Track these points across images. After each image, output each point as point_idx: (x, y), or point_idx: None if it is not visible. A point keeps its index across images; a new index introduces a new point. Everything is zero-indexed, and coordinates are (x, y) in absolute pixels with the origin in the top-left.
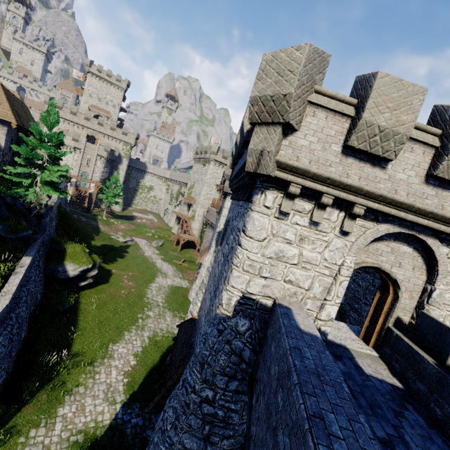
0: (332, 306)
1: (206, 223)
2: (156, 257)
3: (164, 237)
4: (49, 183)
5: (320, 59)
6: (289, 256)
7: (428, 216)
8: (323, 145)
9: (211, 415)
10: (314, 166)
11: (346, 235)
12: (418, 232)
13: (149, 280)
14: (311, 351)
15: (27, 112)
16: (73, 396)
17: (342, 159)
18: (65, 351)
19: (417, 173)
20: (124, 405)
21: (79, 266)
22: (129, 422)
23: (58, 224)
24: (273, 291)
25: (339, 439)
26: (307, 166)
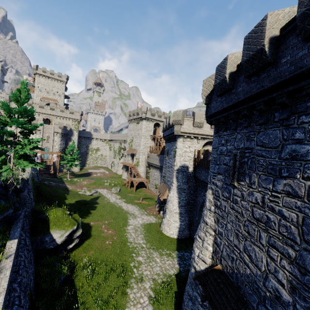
0: None
1: (149, 166)
2: (120, 201)
3: (118, 183)
4: (22, 157)
5: None
6: None
7: None
8: None
9: None
10: None
11: None
12: None
13: (123, 224)
14: None
15: None
16: None
17: None
18: None
19: None
20: None
21: (65, 230)
22: None
23: (34, 193)
24: None
25: None
26: None
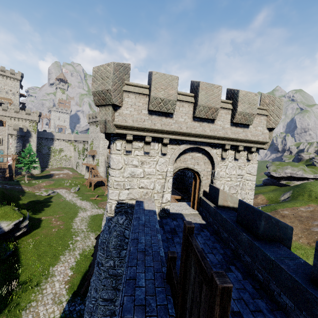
0: (167, 194)
1: (108, 166)
2: (76, 199)
3: (80, 183)
4: None
5: (123, 68)
6: (138, 174)
7: (200, 136)
8: (138, 111)
9: (115, 275)
10: (136, 123)
11: (165, 155)
12: (199, 145)
13: (73, 216)
14: (145, 217)
15: None
16: (28, 310)
17: (150, 117)
18: (14, 283)
19: (188, 116)
20: (68, 301)
21: (12, 221)
22: (74, 310)
23: None
24: (134, 195)
25: (142, 243)
26: (132, 124)
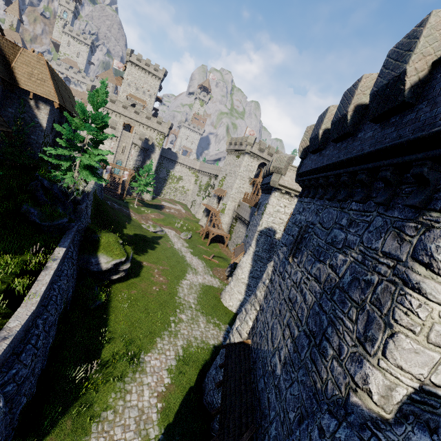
0: None
1: (236, 218)
2: (185, 250)
3: (192, 229)
4: (87, 168)
5: None
6: None
7: None
8: None
9: None
10: None
11: None
12: None
13: (180, 276)
14: None
15: (70, 95)
16: (101, 424)
17: None
18: (94, 363)
19: None
20: None
21: (113, 258)
22: None
23: (93, 211)
24: None
25: None
26: None
